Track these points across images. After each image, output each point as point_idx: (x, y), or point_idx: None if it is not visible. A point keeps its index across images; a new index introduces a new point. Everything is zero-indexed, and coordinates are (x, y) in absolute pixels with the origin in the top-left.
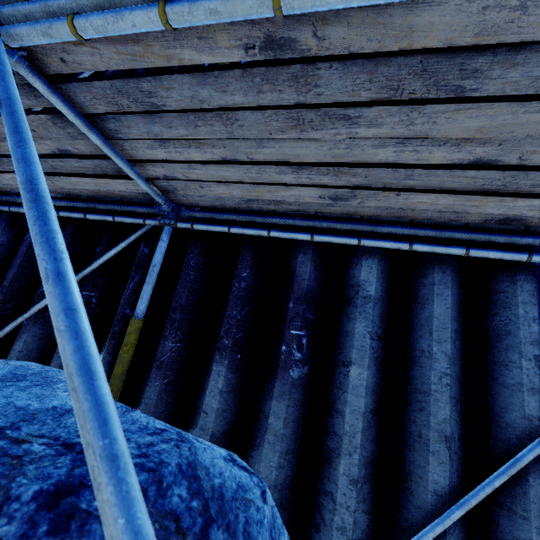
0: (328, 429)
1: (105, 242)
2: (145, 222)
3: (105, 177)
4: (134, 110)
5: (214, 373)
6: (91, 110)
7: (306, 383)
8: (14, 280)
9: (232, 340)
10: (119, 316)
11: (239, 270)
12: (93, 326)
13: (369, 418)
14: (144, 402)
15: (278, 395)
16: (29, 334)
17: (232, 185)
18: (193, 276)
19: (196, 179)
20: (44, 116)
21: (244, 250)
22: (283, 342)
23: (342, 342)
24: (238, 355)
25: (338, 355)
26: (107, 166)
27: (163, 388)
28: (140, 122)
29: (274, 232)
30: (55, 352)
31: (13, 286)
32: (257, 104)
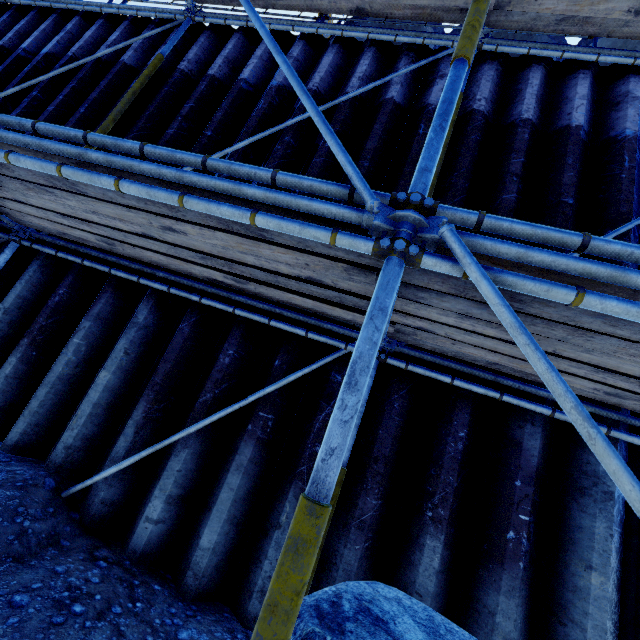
0: (559, 638)
1: (286, 355)
2: (347, 347)
3: (337, 306)
4: (476, 299)
5: (429, 548)
6: (419, 284)
7: (531, 577)
8: (167, 377)
9: (449, 511)
10: (307, 453)
11: (454, 427)
12: (266, 454)
13: (610, 635)
14: (343, 568)
15: (506, 590)
16: (190, 451)
17: (497, 354)
18: (398, 422)
19: (456, 339)
20: (343, 264)
21: (460, 403)
22: (510, 527)
23: (573, 537)
24: (452, 529)
25: (569, 552)
26: (352, 301)
27: (363, 553)
28: (465, 304)
29: (507, 397)
30: (225, 481)
31: (165, 384)
32: (637, 340)
